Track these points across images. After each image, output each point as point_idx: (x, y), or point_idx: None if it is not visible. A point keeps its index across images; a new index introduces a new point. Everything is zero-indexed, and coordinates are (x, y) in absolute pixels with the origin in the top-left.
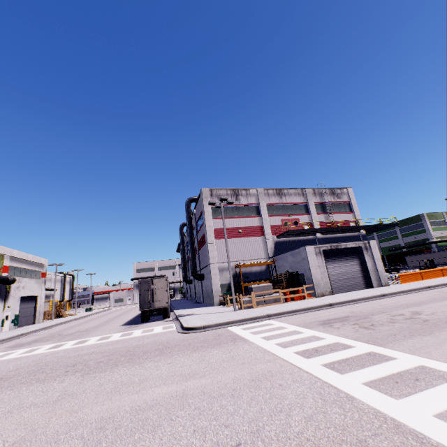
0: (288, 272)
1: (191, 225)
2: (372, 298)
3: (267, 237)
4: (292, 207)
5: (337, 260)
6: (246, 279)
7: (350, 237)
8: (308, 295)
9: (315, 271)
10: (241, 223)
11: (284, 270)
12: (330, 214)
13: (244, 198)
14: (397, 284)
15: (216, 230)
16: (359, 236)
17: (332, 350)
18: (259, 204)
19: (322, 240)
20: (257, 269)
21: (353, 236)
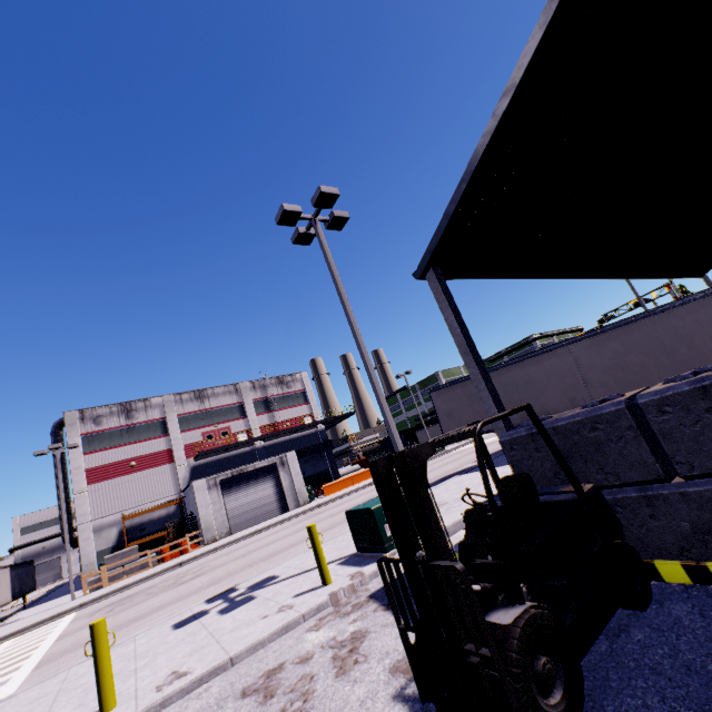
0: (193, 512)
1: (62, 463)
2: (242, 539)
3: (178, 464)
4: (221, 412)
5: (244, 488)
6: (143, 532)
7: (305, 437)
8: (194, 546)
9: (205, 511)
10: (135, 451)
11: (191, 510)
12: (277, 412)
13: (141, 414)
14: (321, 499)
15: (90, 471)
16: (317, 433)
17: (8, 661)
18: (166, 418)
19: (264, 450)
20: (162, 514)
21: (309, 434)
